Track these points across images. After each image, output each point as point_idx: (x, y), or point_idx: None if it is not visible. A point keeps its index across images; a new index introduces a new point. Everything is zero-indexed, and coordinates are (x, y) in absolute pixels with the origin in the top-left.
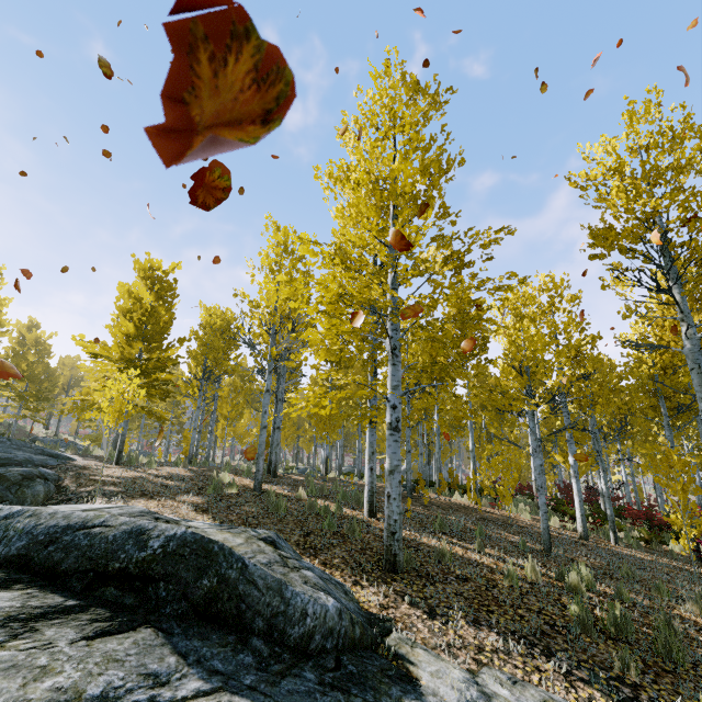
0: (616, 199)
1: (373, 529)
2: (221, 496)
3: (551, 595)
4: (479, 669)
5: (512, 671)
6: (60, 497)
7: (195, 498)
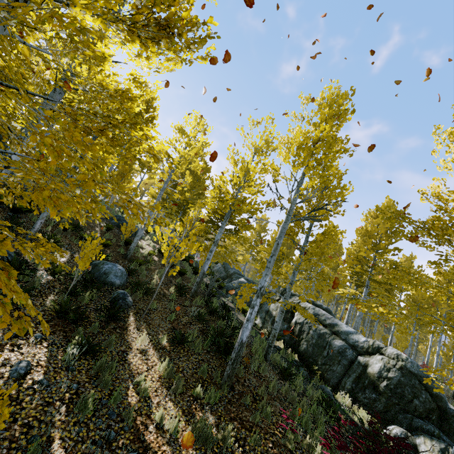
0: None
1: None
2: None
3: None
4: None
5: None
6: None
7: None
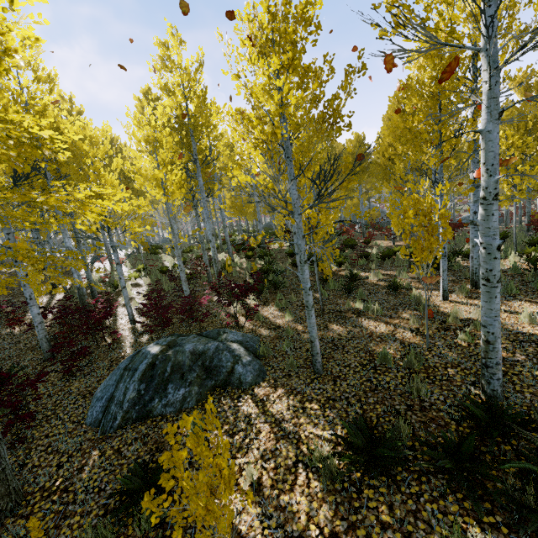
0: None
1: None
2: None
3: None
4: None
5: None
6: None
7: None
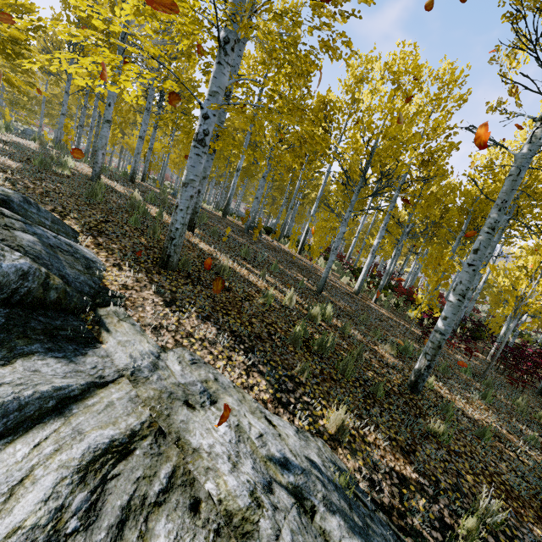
0: None
1: None
2: (46, 171)
3: (291, 316)
4: (174, 348)
5: (204, 355)
6: None
7: (12, 163)
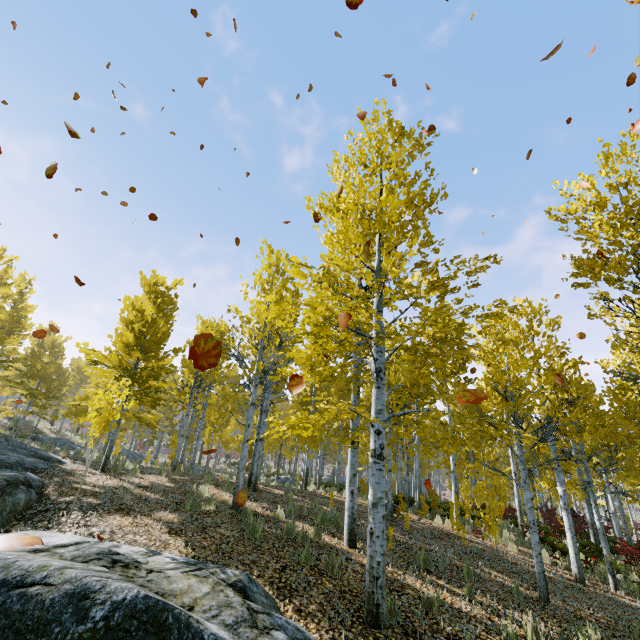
0: (600, 231)
1: (353, 563)
2: (197, 513)
3: None
4: None
5: None
6: (39, 507)
7: (172, 515)
